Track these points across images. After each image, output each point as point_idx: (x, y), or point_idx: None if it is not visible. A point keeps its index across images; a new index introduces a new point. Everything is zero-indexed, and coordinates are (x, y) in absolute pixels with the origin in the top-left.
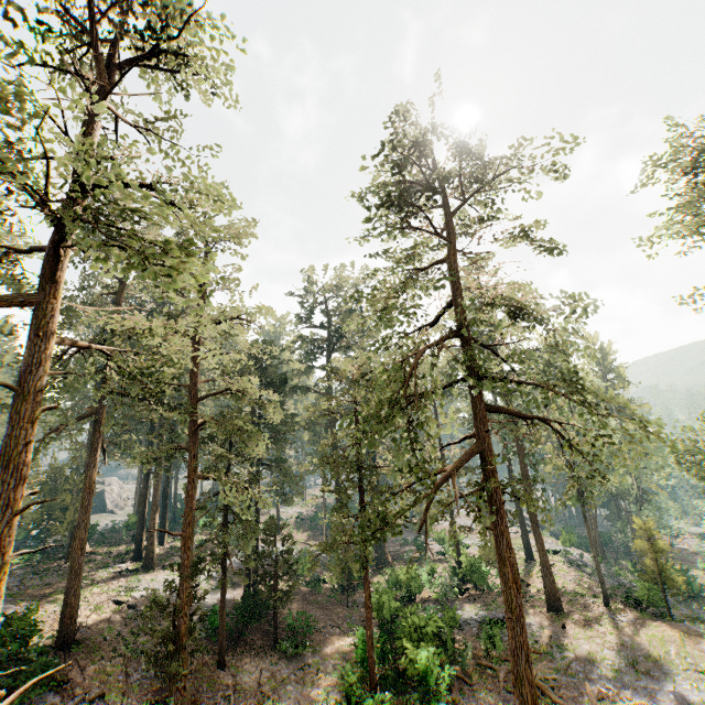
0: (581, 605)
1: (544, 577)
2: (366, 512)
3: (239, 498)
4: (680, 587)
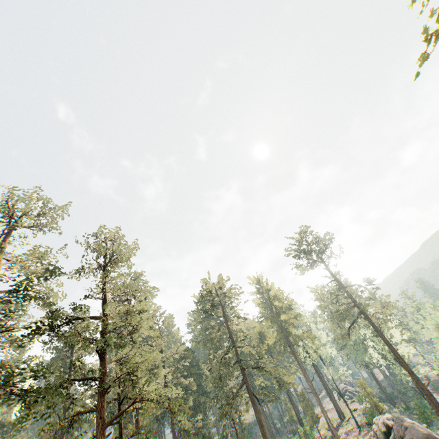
0: (350, 434)
1: (328, 424)
2: (230, 415)
3: (188, 424)
4: (384, 409)
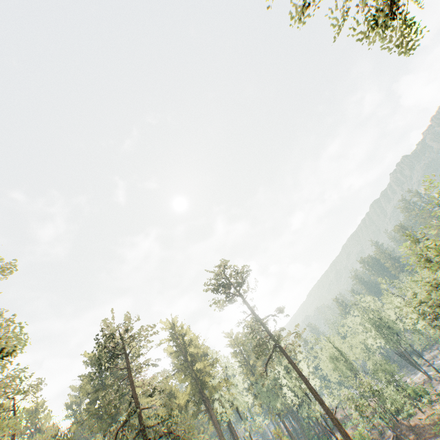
0: None
1: None
2: None
3: None
4: None
